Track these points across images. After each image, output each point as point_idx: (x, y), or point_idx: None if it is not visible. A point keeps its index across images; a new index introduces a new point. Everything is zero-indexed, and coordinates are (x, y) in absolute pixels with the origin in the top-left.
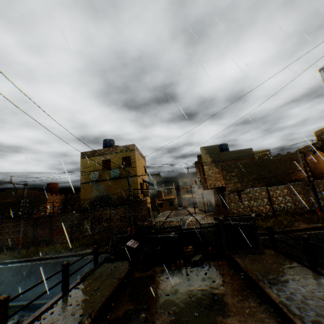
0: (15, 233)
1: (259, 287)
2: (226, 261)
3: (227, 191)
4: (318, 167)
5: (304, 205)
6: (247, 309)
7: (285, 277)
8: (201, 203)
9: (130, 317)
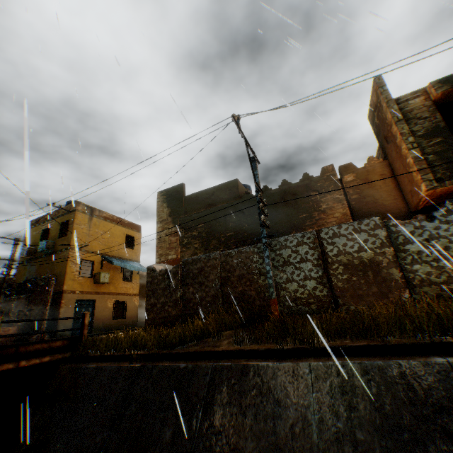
0: None
1: None
2: None
3: None
4: (370, 197)
5: (293, 293)
6: None
7: None
8: None
9: None
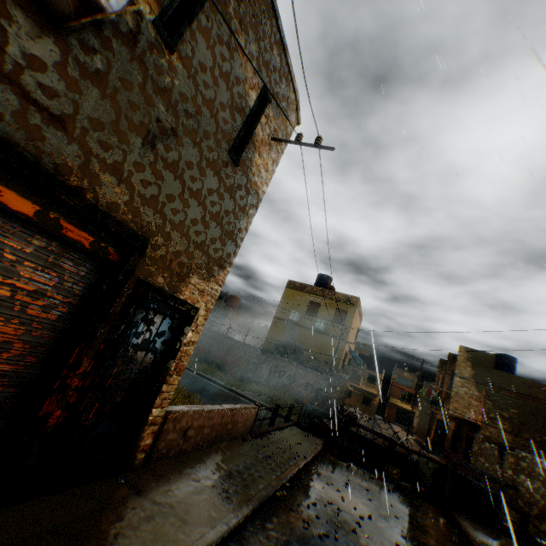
0: None
1: (472, 543)
2: (440, 511)
3: (480, 434)
4: None
5: None
6: (449, 545)
7: None
8: (423, 429)
9: (335, 480)
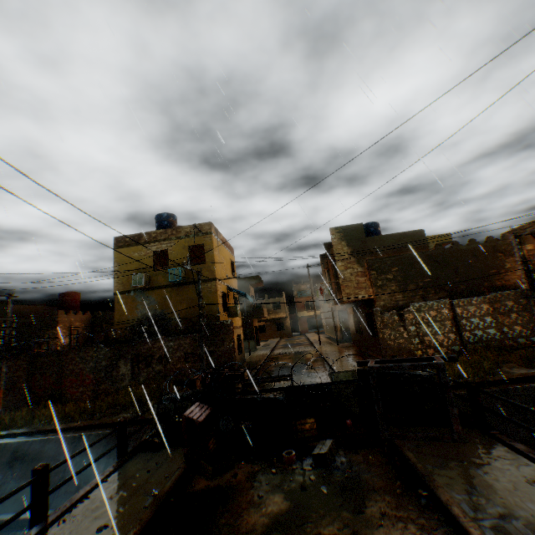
0: None
1: None
2: (384, 455)
3: (377, 306)
4: None
5: (517, 332)
6: None
7: (528, 512)
8: (331, 326)
9: None
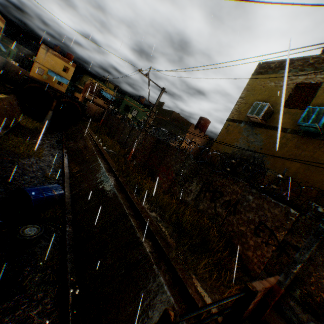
0: (140, 145)
1: None
2: None
3: None
4: None
5: None
6: None
7: None
8: None
9: None
